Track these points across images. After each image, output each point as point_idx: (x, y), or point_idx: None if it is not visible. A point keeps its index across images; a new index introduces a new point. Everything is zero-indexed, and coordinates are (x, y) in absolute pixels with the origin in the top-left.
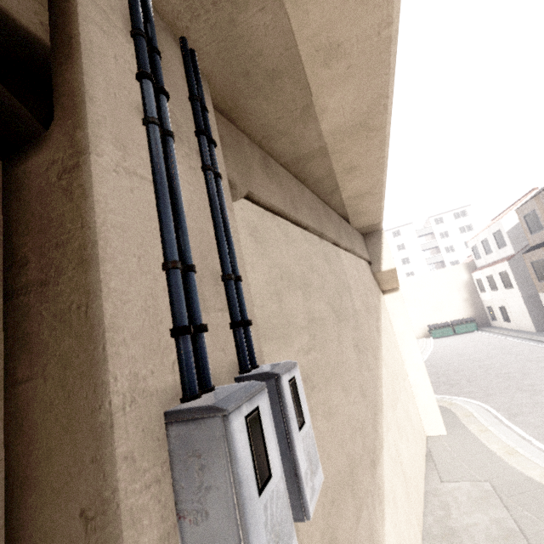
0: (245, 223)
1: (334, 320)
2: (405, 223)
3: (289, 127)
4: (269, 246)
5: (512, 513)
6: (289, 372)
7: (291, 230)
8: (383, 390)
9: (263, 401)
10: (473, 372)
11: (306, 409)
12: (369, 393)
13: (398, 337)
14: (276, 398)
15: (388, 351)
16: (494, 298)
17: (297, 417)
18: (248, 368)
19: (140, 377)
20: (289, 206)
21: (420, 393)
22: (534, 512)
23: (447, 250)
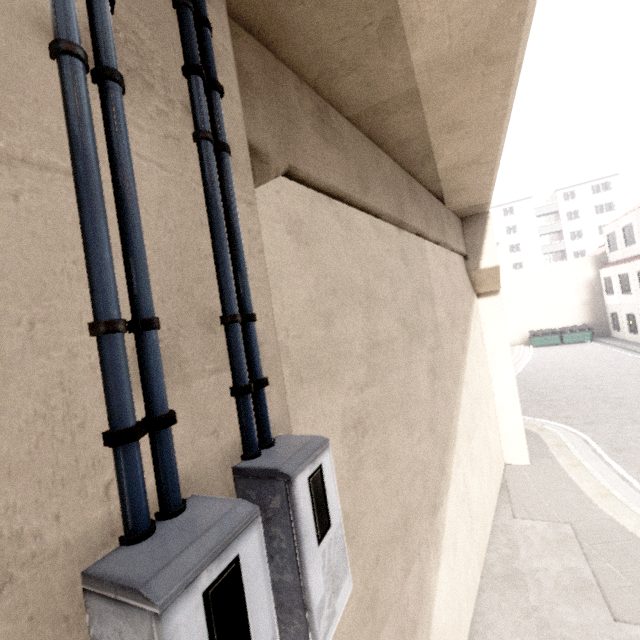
0: (282, 216)
1: (405, 340)
2: (523, 198)
3: (360, 55)
4: (319, 247)
5: (592, 564)
6: (311, 463)
7: (356, 220)
8: (460, 420)
9: (251, 540)
10: (576, 393)
11: (336, 503)
12: (440, 426)
13: (488, 352)
14: (285, 507)
15: (474, 370)
16: (623, 303)
17: (317, 526)
18: (255, 451)
19: (27, 535)
20: (355, 185)
21: (505, 417)
22: (618, 565)
23: (573, 236)
